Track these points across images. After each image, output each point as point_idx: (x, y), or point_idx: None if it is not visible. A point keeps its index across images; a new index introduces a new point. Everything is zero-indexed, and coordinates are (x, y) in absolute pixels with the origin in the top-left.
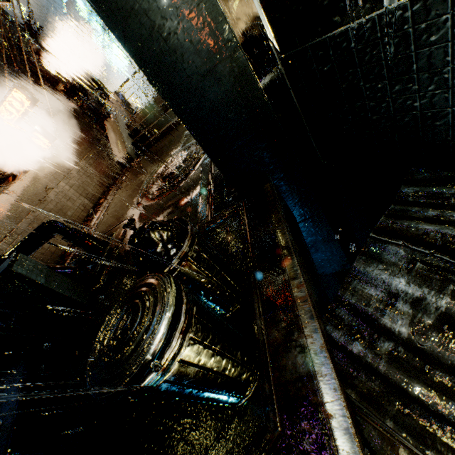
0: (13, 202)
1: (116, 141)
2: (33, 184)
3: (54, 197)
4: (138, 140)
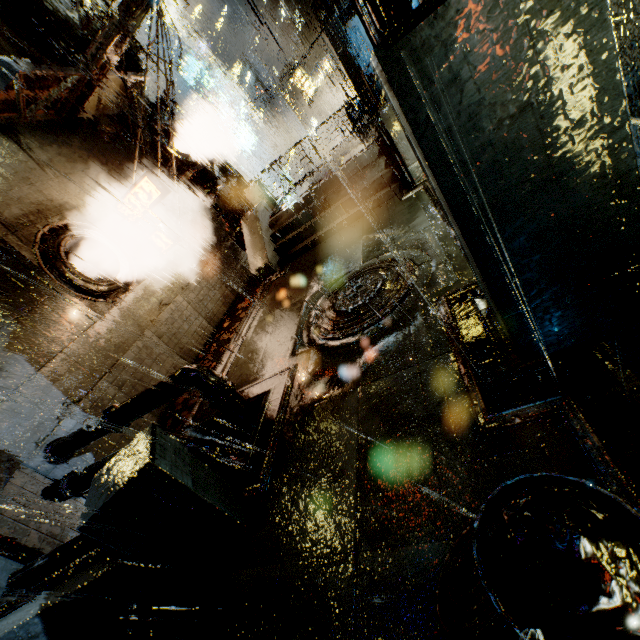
0: (121, 322)
1: (254, 245)
2: (146, 298)
3: (168, 316)
4: (283, 245)
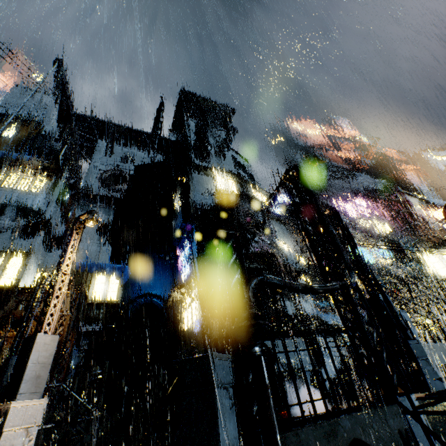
0: None
1: None
2: None
3: None
4: None
